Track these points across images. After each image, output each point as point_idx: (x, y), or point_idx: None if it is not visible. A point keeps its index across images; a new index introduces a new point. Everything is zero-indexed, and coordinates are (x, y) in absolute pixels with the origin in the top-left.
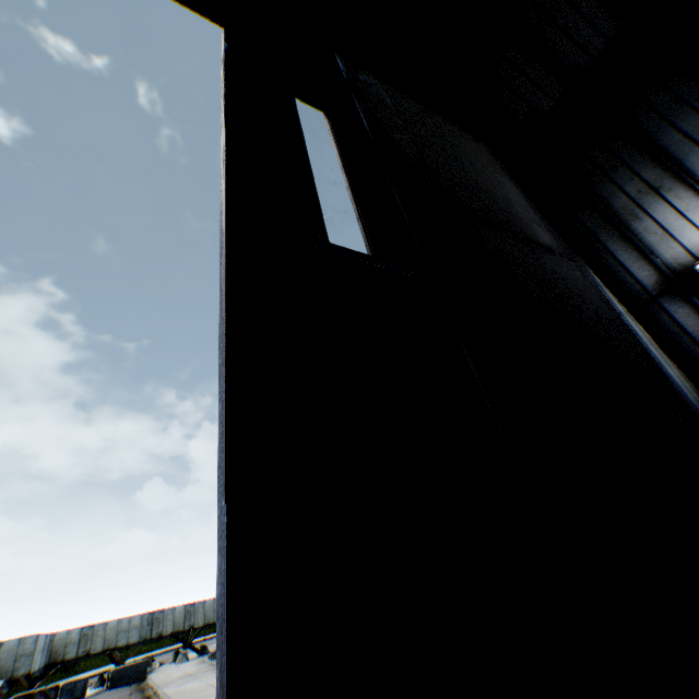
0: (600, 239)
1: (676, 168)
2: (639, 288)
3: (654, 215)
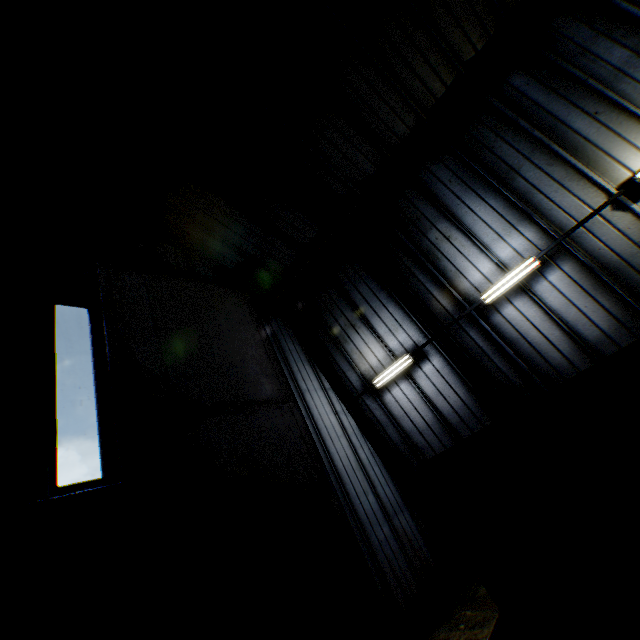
0: (330, 351)
1: (361, 316)
2: (353, 388)
3: (355, 342)
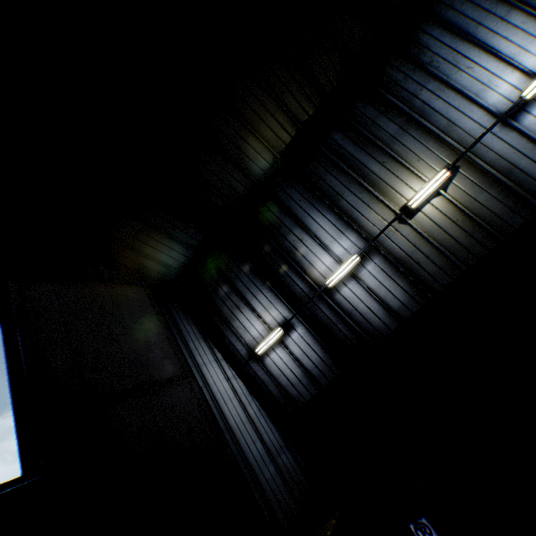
0: (221, 328)
1: (243, 299)
2: (240, 356)
3: (240, 319)
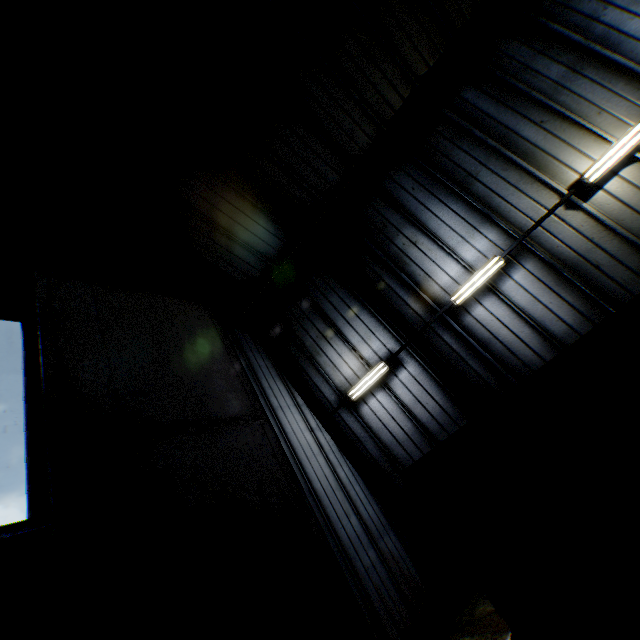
0: (302, 366)
1: (332, 326)
2: (328, 402)
3: (328, 354)
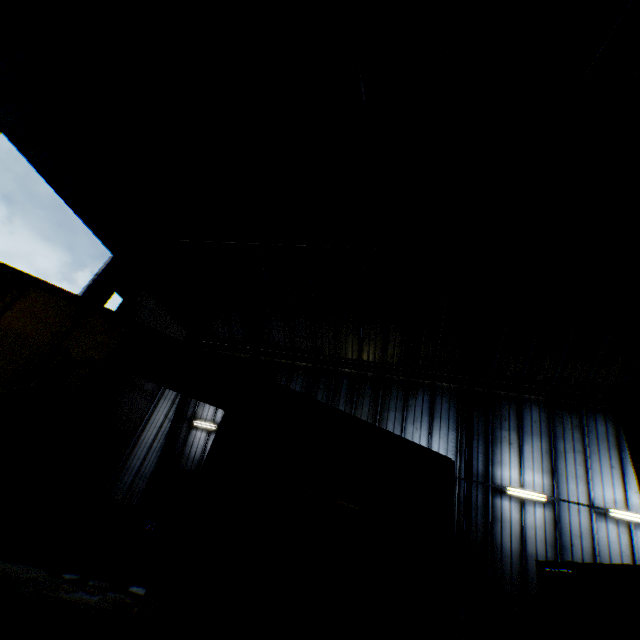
0: None
1: None
2: (186, 413)
3: None
